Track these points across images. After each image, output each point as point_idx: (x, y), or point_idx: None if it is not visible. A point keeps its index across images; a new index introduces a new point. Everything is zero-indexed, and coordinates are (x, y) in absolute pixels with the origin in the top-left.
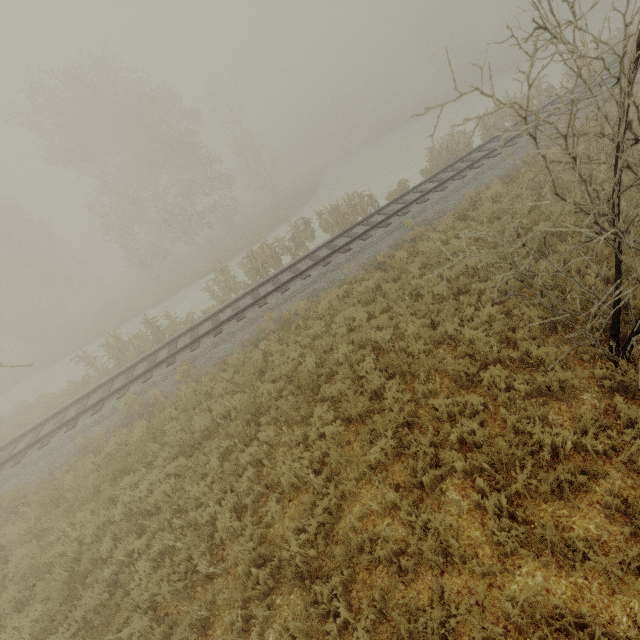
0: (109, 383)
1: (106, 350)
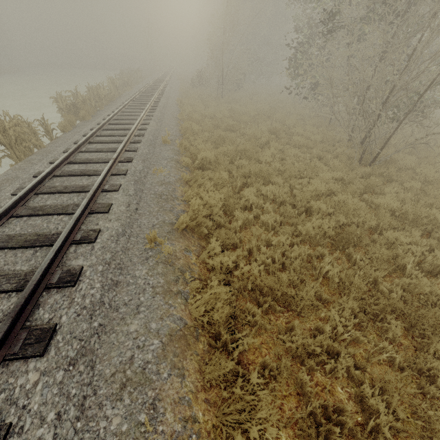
0: None
1: None
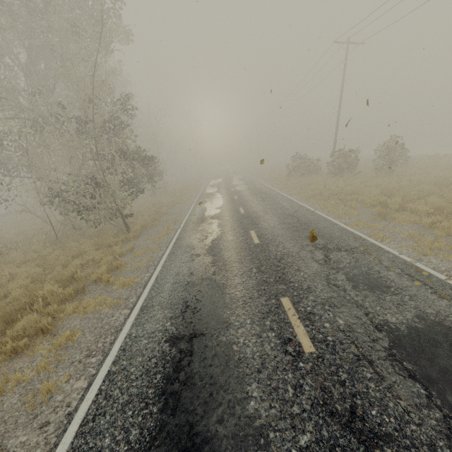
0: None
1: None
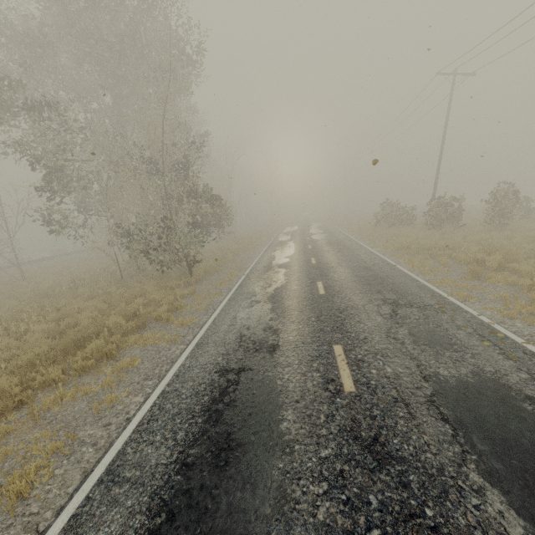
0: None
1: None
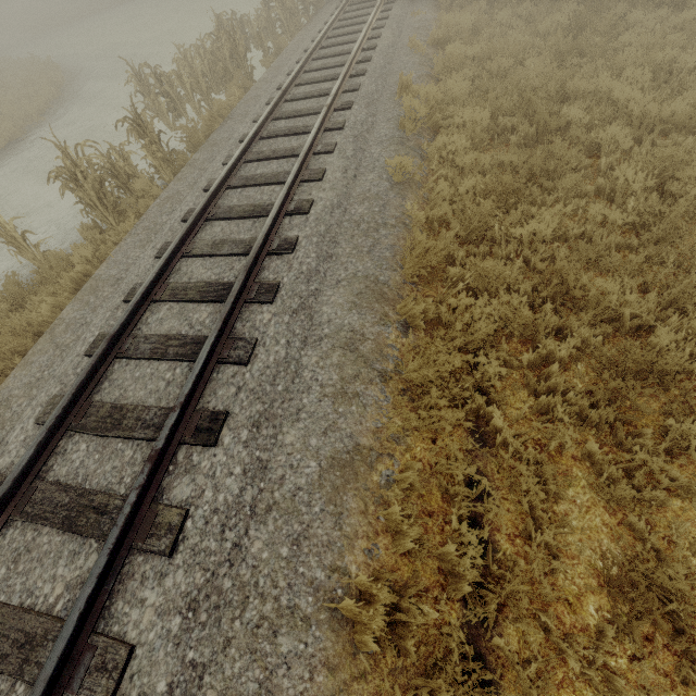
0: (231, 178)
1: (71, 183)
